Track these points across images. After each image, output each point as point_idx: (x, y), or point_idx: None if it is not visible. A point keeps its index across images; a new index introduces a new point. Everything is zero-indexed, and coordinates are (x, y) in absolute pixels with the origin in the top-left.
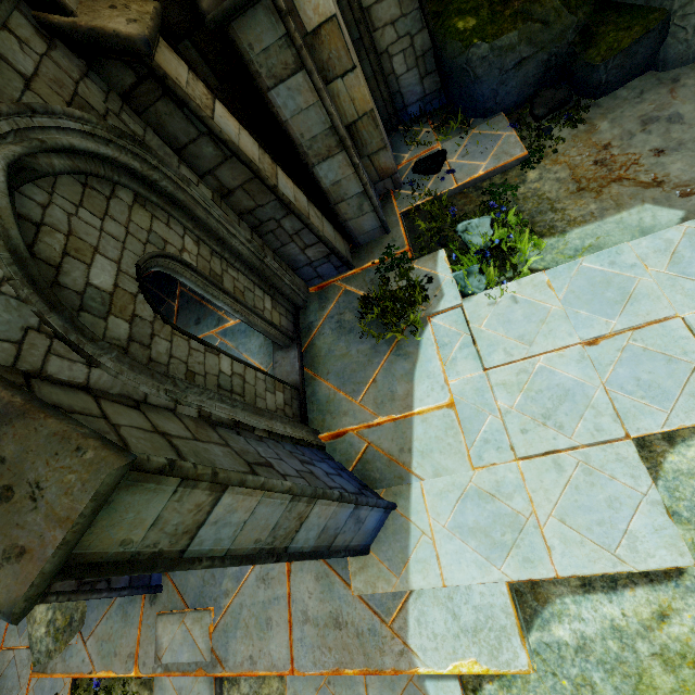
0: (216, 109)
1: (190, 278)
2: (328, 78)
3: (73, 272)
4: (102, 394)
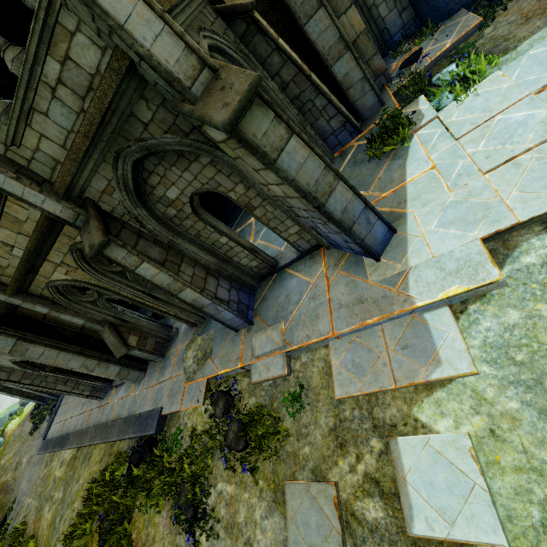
0: (279, 40)
1: None
2: (337, 17)
3: None
4: None
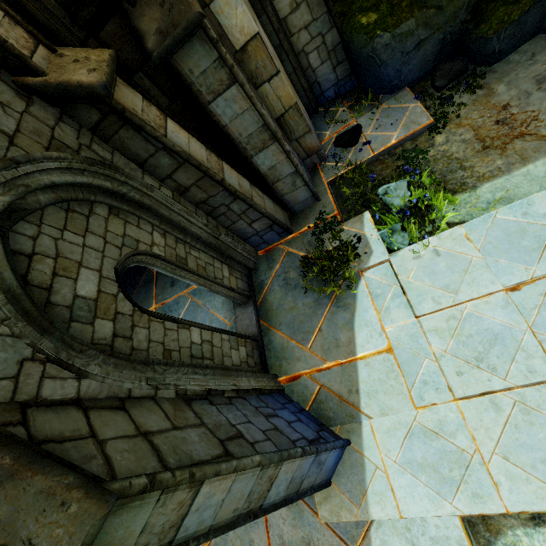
0: (168, 126)
1: (160, 266)
2: (257, 84)
3: (62, 289)
4: (91, 403)
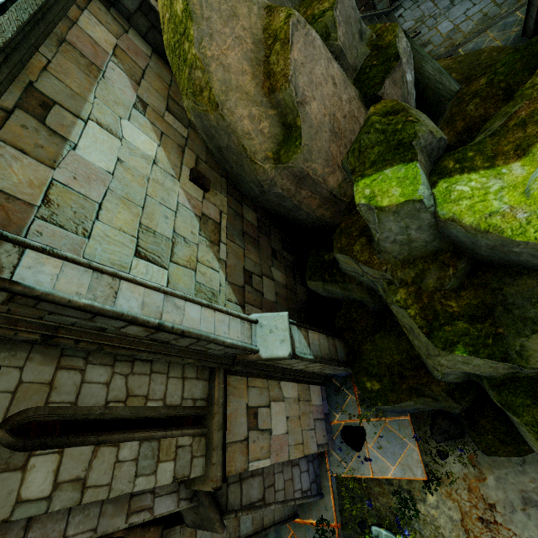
0: (198, 533)
1: None
2: None
3: None
4: None
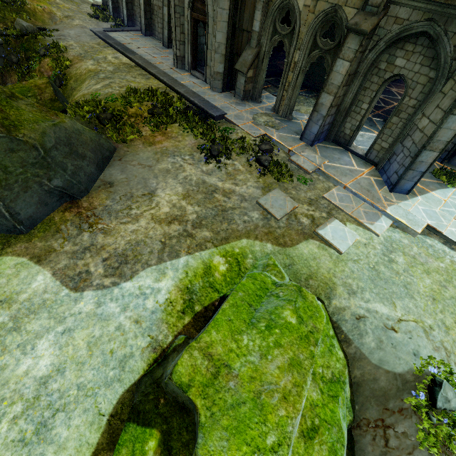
0: None
1: None
2: None
3: None
4: None
